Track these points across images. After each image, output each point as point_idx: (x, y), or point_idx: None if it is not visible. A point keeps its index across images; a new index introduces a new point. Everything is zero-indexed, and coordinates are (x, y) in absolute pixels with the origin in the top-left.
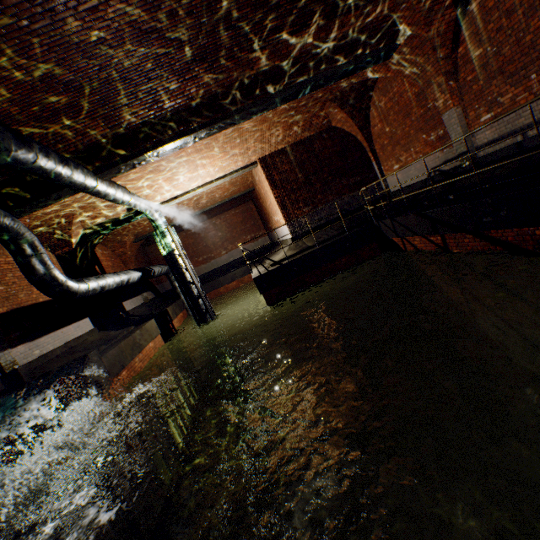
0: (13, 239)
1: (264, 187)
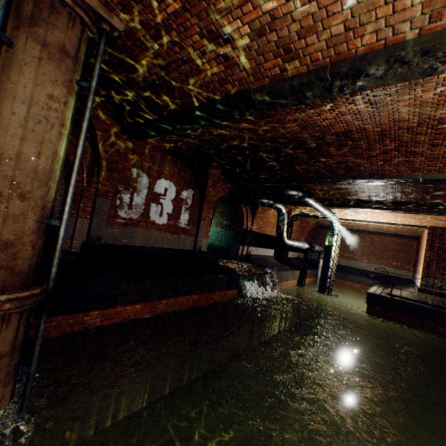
0: (281, 215)
1: (423, 243)
